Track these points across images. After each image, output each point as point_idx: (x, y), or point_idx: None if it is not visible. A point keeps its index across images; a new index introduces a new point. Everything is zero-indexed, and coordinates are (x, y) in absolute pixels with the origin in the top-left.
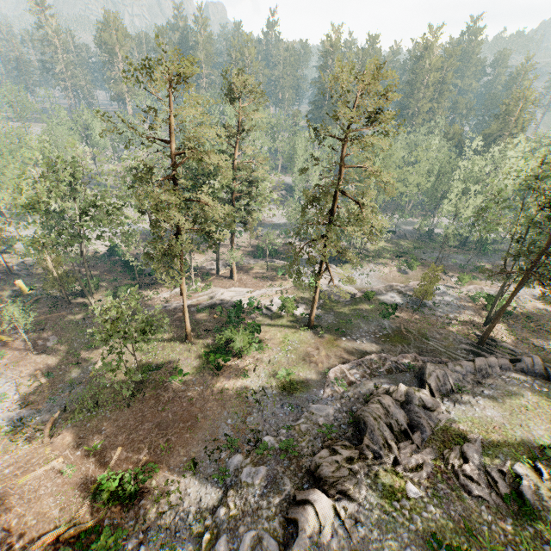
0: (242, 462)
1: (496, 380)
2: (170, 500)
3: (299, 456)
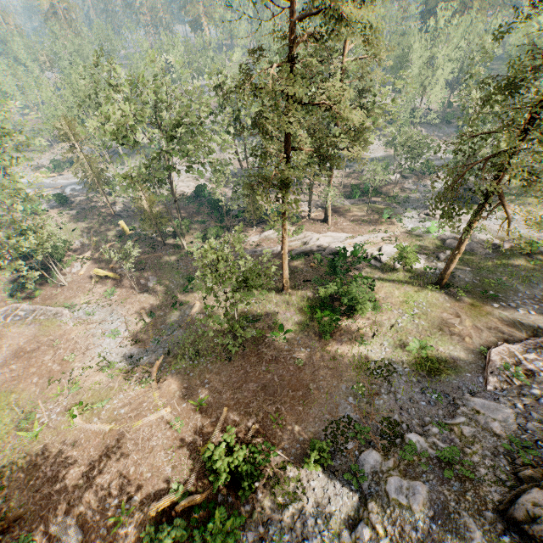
0: (381, 464)
1: None
2: (290, 490)
3: (474, 479)
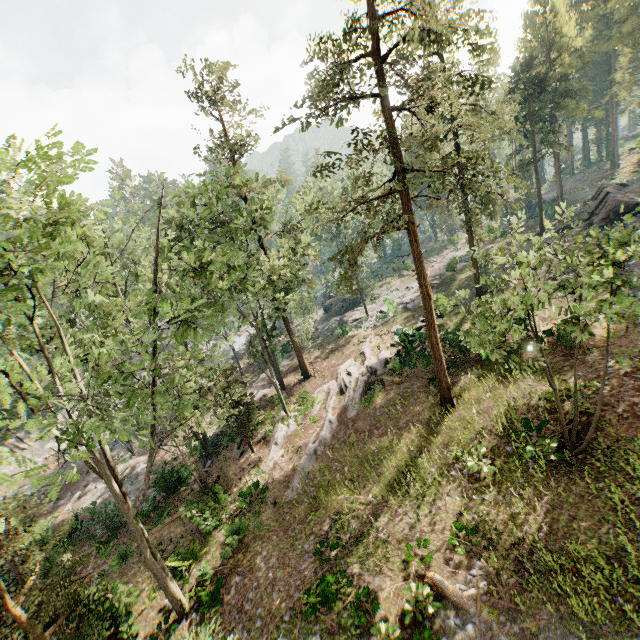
0: None
1: (629, 192)
2: None
3: None
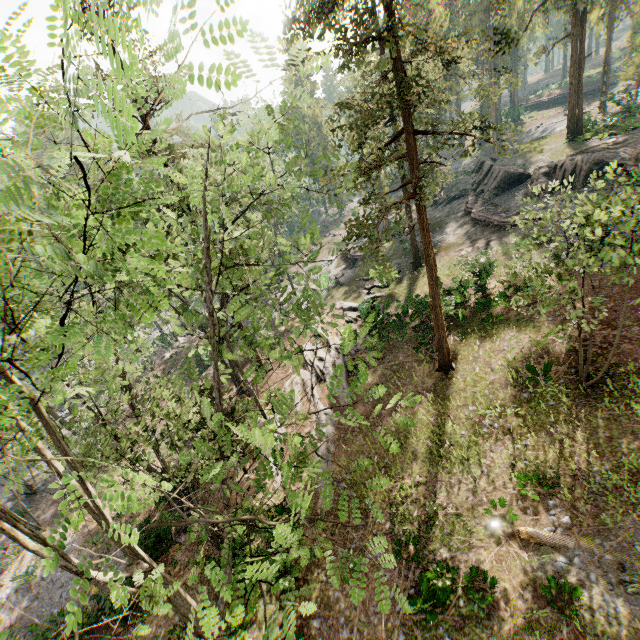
0: None
1: (504, 165)
2: None
3: None
